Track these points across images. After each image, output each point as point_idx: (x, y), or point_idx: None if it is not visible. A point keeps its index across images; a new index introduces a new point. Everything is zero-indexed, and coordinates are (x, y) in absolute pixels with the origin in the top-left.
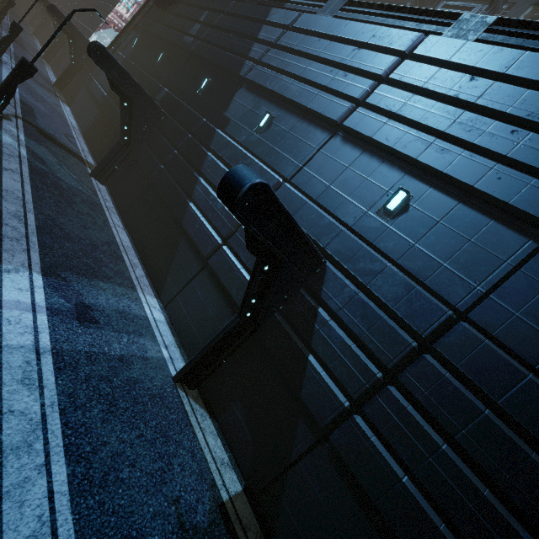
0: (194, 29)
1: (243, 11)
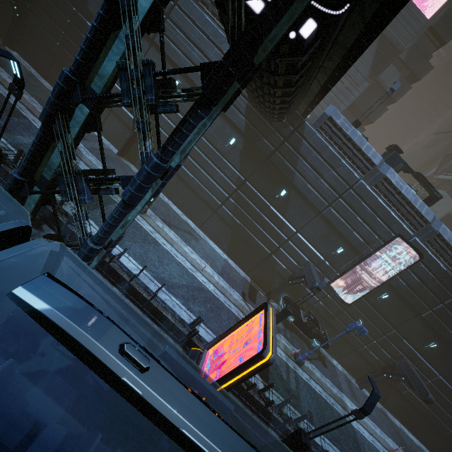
0: None
1: None
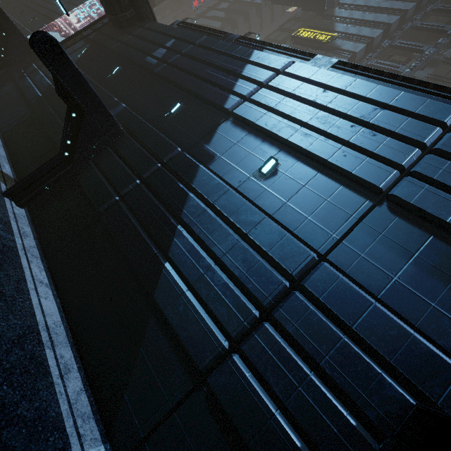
0: (159, 52)
1: (219, 47)
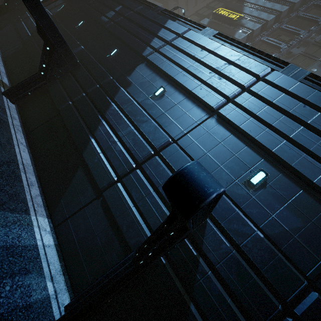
0: (110, 13)
1: (148, 14)
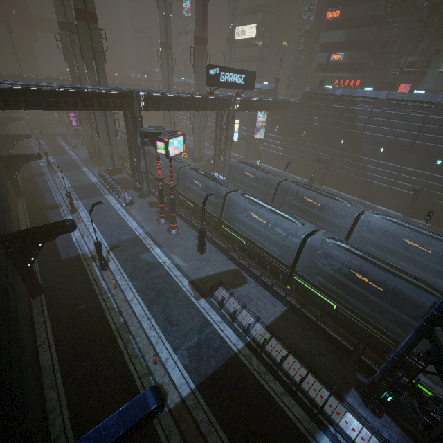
0: (315, 120)
1: (339, 110)
